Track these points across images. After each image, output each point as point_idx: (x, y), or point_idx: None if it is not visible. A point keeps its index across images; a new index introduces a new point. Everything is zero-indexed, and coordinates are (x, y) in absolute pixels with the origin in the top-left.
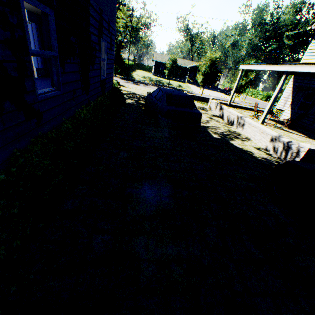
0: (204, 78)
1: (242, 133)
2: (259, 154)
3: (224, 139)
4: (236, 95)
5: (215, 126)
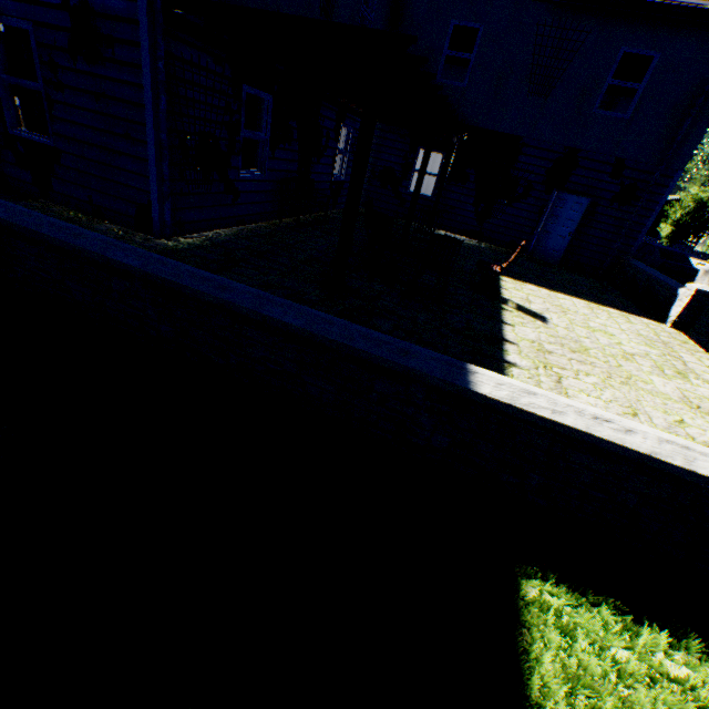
0: (675, 230)
1: None
2: None
3: None
4: None
5: None
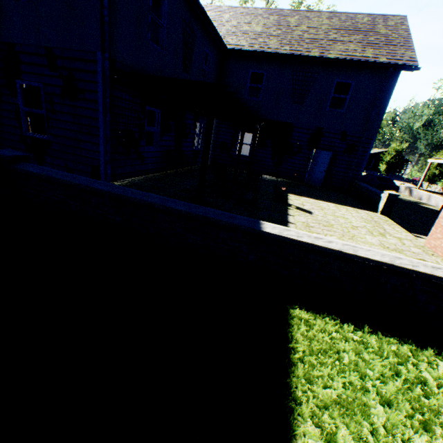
0: (388, 166)
1: (428, 204)
2: (438, 210)
3: (413, 203)
4: (427, 184)
5: (406, 199)
